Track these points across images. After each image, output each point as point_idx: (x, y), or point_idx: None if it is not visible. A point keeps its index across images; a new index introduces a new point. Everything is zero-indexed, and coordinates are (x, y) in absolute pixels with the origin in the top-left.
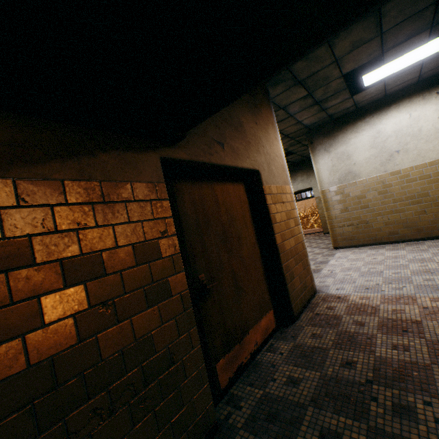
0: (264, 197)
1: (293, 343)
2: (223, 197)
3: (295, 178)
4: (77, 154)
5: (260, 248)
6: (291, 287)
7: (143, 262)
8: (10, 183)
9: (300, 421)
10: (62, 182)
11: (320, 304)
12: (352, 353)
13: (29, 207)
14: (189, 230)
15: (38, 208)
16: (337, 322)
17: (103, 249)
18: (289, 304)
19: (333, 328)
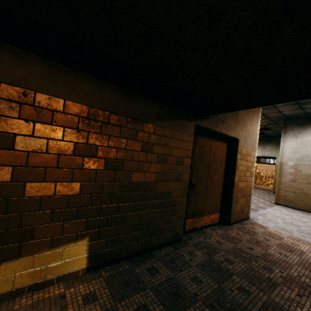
0: (236, 154)
1: (224, 232)
2: (214, 147)
3: (265, 146)
4: (171, 119)
5: (224, 180)
6: (234, 207)
7: (177, 164)
8: (154, 126)
9: (217, 253)
10: (165, 128)
11: (248, 224)
12: (255, 246)
13: (156, 134)
14: (194, 158)
15: (157, 135)
16: (254, 234)
17: (168, 155)
18: (229, 215)
19: (250, 235)
